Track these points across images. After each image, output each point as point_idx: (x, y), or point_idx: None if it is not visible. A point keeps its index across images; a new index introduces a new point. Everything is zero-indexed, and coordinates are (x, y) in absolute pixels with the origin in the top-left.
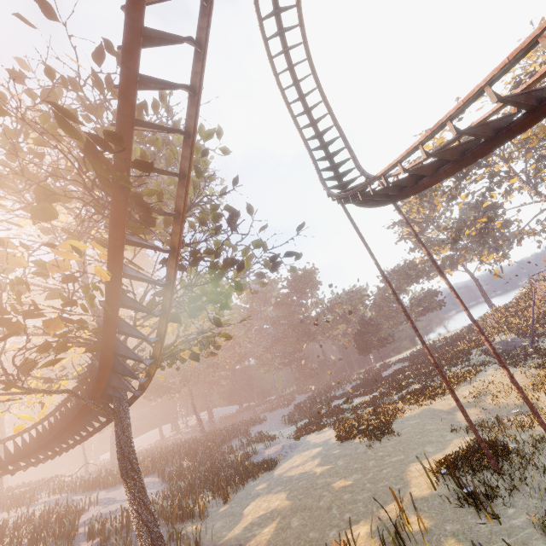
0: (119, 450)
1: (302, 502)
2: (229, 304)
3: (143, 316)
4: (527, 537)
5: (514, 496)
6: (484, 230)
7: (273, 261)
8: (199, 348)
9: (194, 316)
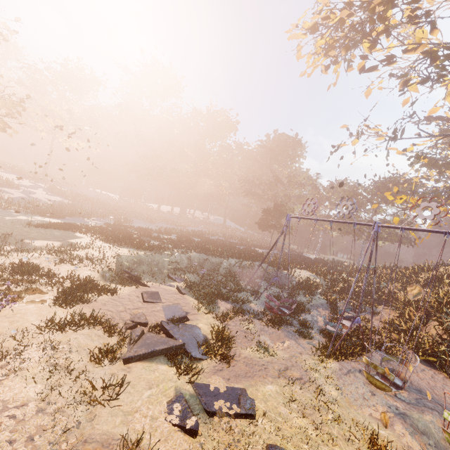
0: None
1: None
2: None
3: None
4: None
5: None
6: (420, 157)
7: None
8: None
9: None
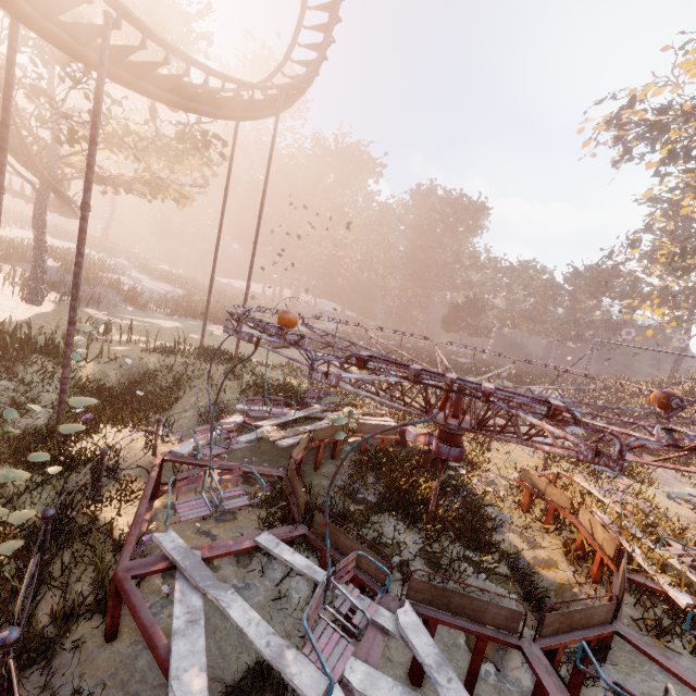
0: (34, 211)
1: (168, 329)
2: (180, 163)
3: (37, 127)
4: (130, 356)
5: (170, 357)
6: (688, 269)
7: (204, 138)
8: (148, 189)
9: (72, 145)
